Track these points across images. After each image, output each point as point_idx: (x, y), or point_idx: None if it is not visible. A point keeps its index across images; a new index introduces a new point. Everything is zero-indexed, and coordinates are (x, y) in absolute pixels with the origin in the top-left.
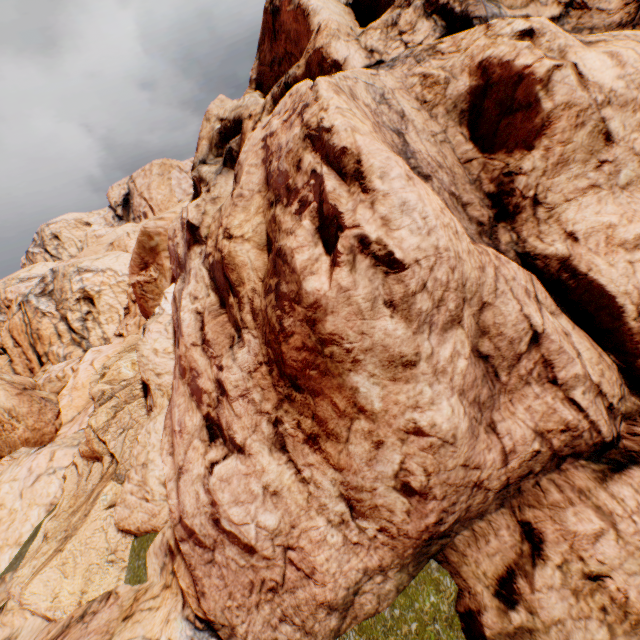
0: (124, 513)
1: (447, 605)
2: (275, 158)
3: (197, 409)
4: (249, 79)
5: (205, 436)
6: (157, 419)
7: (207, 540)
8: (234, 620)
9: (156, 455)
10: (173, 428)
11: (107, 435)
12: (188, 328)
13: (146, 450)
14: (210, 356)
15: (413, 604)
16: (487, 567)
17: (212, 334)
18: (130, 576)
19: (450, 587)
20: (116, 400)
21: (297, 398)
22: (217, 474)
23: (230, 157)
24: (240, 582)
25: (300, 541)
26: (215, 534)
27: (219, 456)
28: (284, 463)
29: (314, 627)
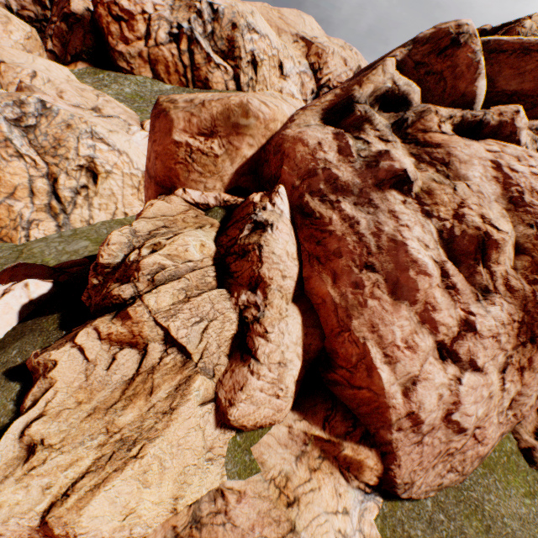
0: (248, 410)
1: (514, 447)
2: (529, 195)
3: (429, 334)
4: (393, 55)
5: (436, 355)
6: (287, 321)
7: (427, 427)
8: (414, 478)
9: (294, 356)
10: (387, 342)
11: (174, 321)
12: (434, 271)
13: (279, 349)
14: (456, 300)
15: (502, 449)
16: (529, 428)
17: (461, 285)
18: (238, 470)
19: (513, 439)
20: (186, 282)
21: (528, 346)
22: (467, 384)
23: (400, 124)
24: (432, 452)
25: (485, 423)
26: (437, 423)
27: (456, 371)
28: (498, 380)
29: (469, 470)
